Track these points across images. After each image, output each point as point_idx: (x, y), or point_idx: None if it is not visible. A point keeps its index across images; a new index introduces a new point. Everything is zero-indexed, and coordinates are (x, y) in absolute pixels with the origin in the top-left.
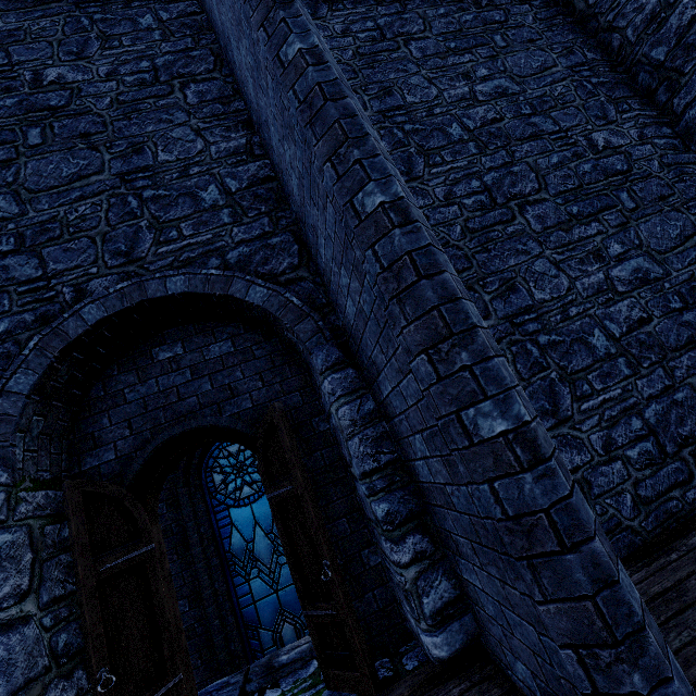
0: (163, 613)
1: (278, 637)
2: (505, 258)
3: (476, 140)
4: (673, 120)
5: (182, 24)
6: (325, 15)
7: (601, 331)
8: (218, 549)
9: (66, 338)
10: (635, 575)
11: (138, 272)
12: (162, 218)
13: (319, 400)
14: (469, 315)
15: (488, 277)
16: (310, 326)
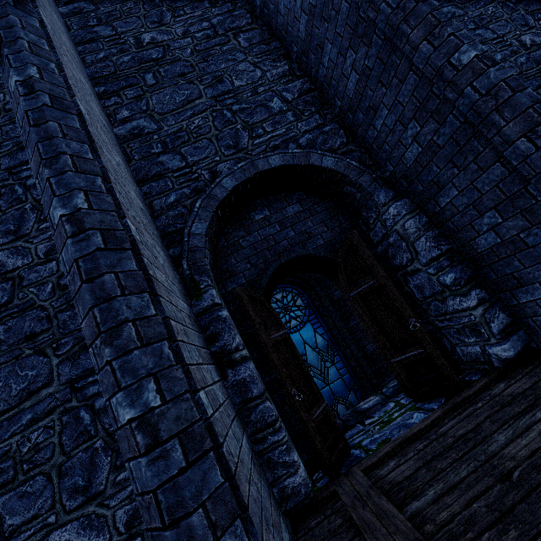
0: (305, 368)
1: (336, 413)
2: None
3: None
4: None
5: None
6: None
7: None
8: None
9: (218, 199)
10: None
11: (246, 157)
12: (250, 122)
13: (366, 235)
14: None
15: None
16: (368, 178)
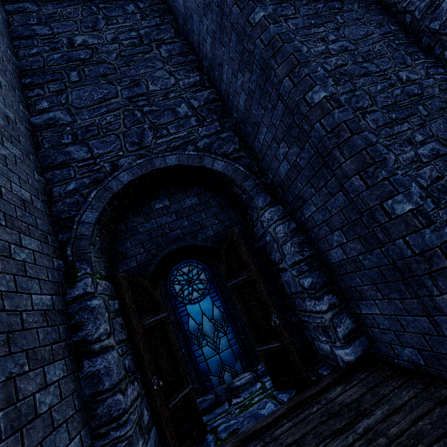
0: (177, 351)
1: (222, 380)
2: None
3: (333, 77)
4: (444, 64)
5: (152, 10)
6: None
7: (416, 184)
8: (181, 330)
9: (112, 191)
10: None
11: (147, 154)
12: (156, 123)
13: (252, 230)
14: (382, 153)
15: None
16: (251, 183)
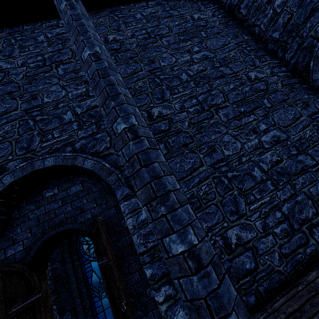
0: None
1: None
2: (209, 135)
3: (194, 80)
4: (286, 64)
5: (57, 38)
6: (123, 29)
7: (258, 168)
8: (85, 284)
9: None
10: (281, 300)
11: (32, 156)
12: (44, 129)
13: None
14: (166, 186)
15: (202, 146)
16: (114, 177)
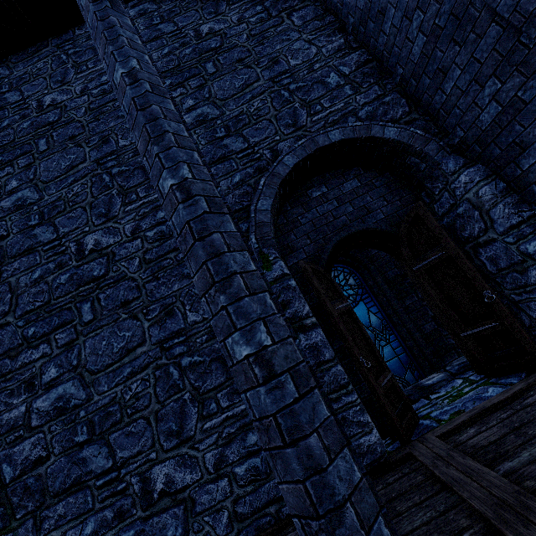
0: (369, 339)
1: None
2: None
3: None
4: None
5: None
6: None
7: None
8: None
9: (280, 177)
10: None
11: (305, 134)
12: (307, 99)
13: (430, 208)
14: None
15: None
16: (434, 146)
